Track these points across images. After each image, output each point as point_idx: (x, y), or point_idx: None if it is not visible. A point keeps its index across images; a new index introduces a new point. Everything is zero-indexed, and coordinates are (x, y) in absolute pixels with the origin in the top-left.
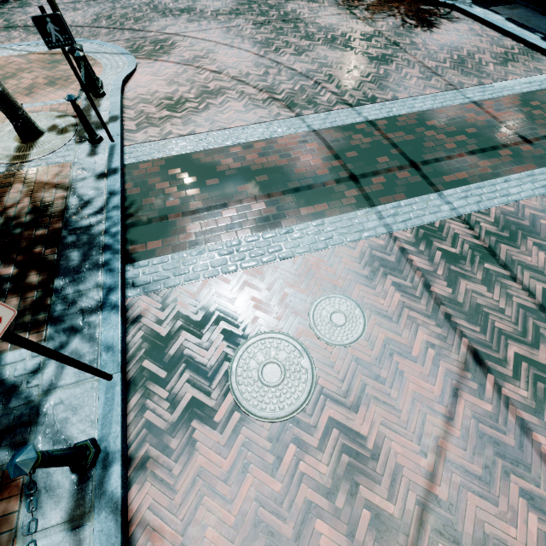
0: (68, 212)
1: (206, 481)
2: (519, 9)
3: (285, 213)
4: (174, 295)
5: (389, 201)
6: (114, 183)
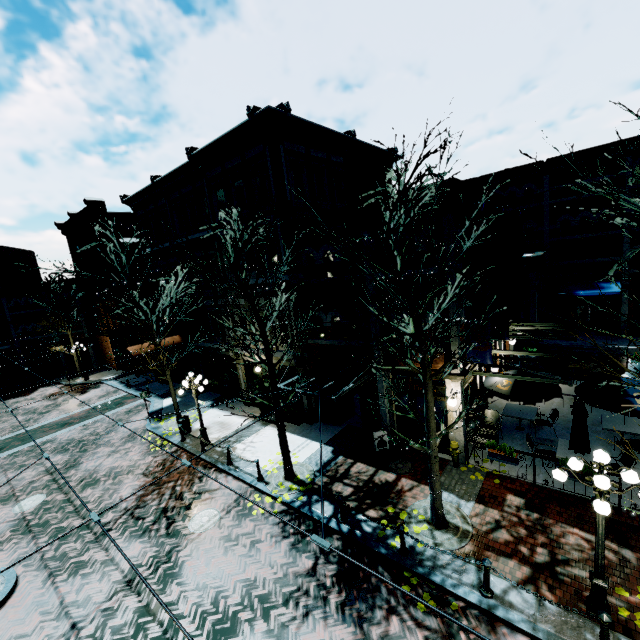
0: None
1: None
2: (130, 376)
3: None
4: None
5: (6, 451)
6: None
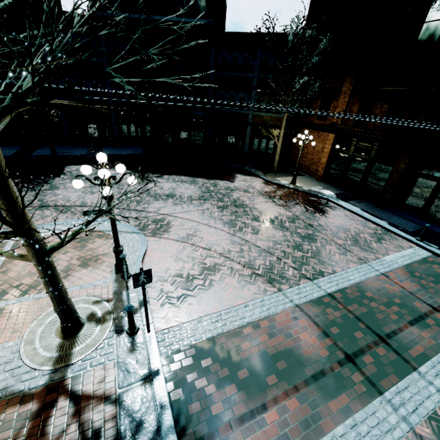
0: None
1: None
2: (364, 203)
3: (319, 412)
4: None
5: (389, 385)
6: (161, 390)
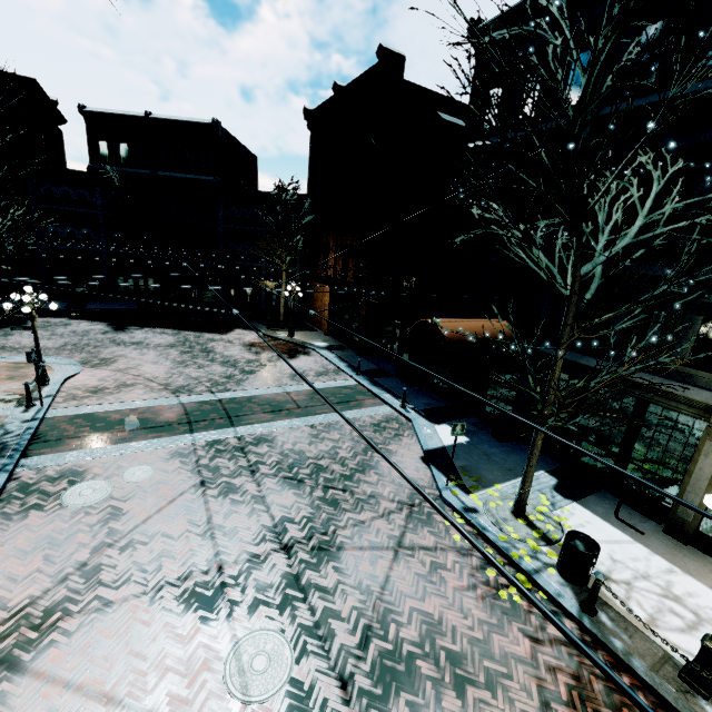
0: None
1: (27, 527)
2: (348, 352)
3: (138, 436)
4: (47, 469)
5: (203, 431)
6: (34, 424)
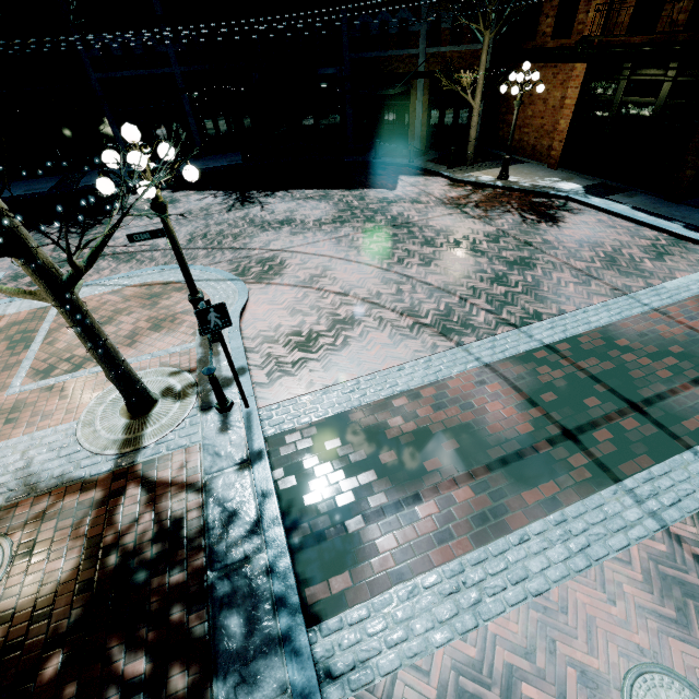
0: (210, 534)
1: None
2: (639, 196)
3: (505, 504)
4: (399, 692)
5: (635, 470)
6: (264, 476)
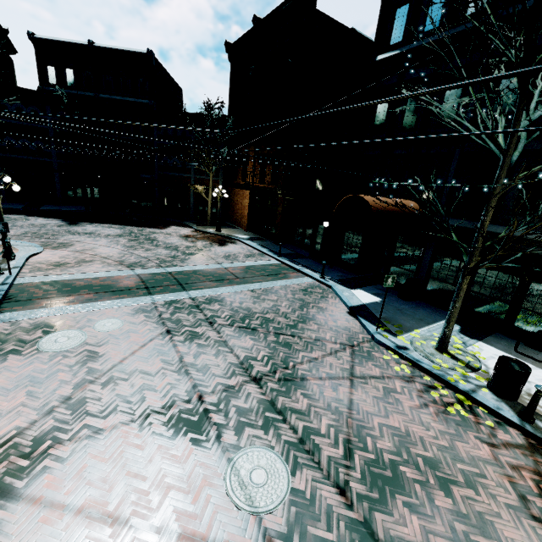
0: None
1: (6, 369)
2: (267, 242)
3: (102, 298)
4: (21, 322)
5: (160, 294)
6: (4, 287)
